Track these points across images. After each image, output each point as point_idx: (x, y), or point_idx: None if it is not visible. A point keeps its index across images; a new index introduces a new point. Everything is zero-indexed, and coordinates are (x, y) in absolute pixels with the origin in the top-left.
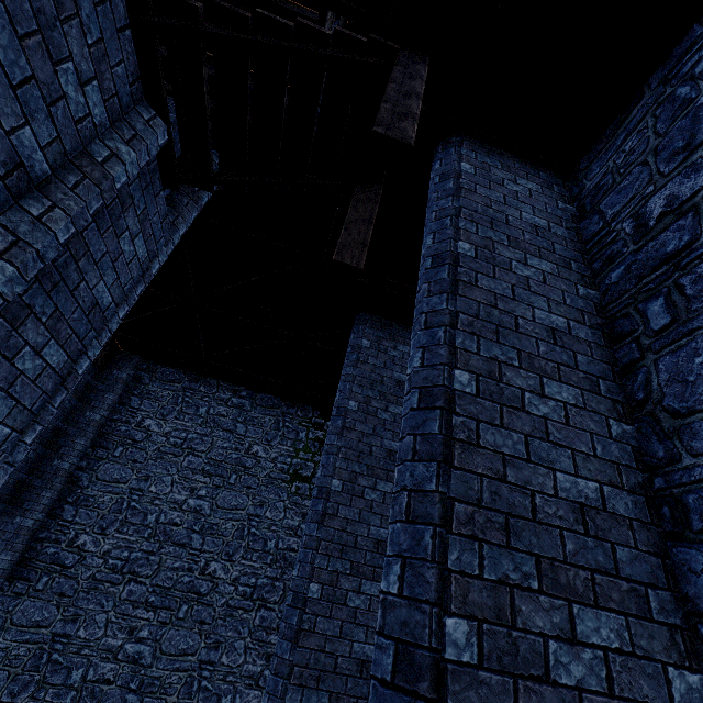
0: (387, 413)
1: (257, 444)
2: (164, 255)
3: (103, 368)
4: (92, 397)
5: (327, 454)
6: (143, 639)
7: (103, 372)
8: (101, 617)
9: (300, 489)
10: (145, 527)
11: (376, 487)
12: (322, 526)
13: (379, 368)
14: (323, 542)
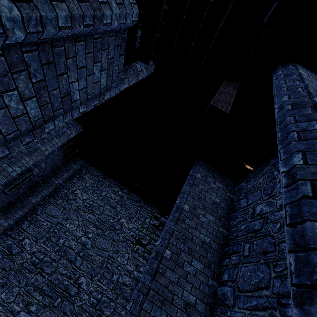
0: (205, 218)
1: (124, 218)
2: (113, 92)
3: (67, 161)
4: (58, 172)
5: (166, 232)
6: (31, 312)
7: (67, 163)
8: (16, 289)
9: (139, 250)
10: (56, 245)
11: (191, 263)
12: (153, 279)
13: (204, 191)
14: (152, 291)
